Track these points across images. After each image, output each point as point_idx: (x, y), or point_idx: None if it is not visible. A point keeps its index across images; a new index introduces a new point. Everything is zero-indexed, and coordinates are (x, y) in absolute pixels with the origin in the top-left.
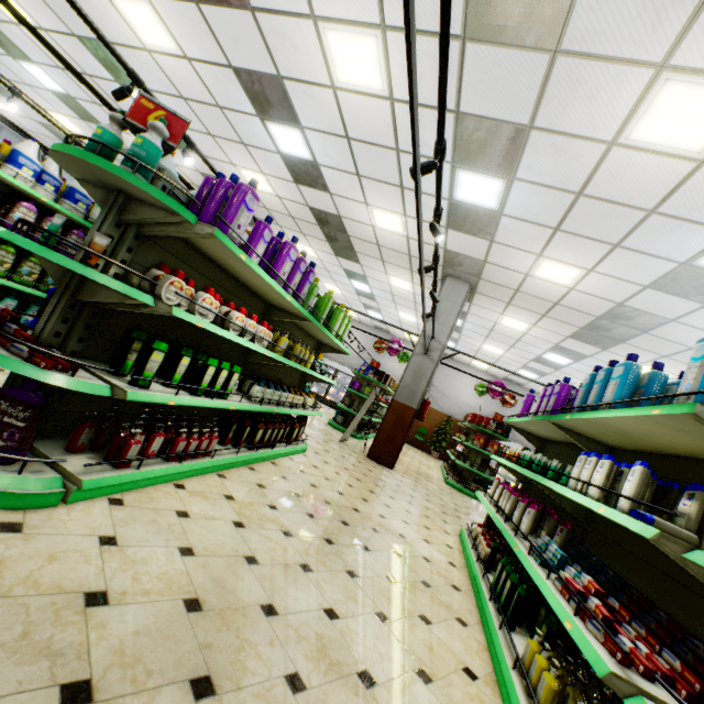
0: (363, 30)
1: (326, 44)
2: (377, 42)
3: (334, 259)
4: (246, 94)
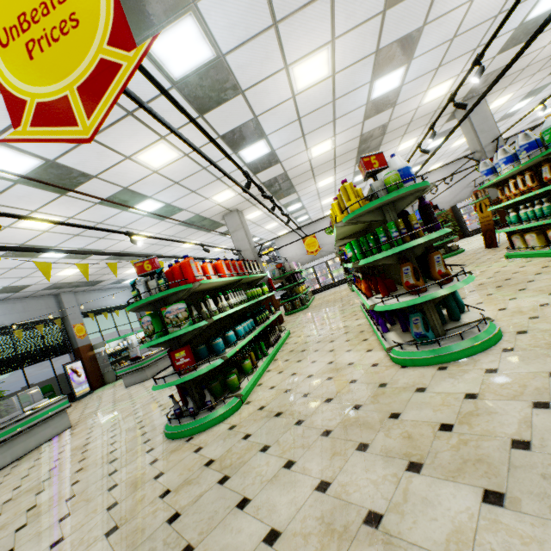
0: None
1: None
2: None
3: (351, 169)
4: (373, 67)
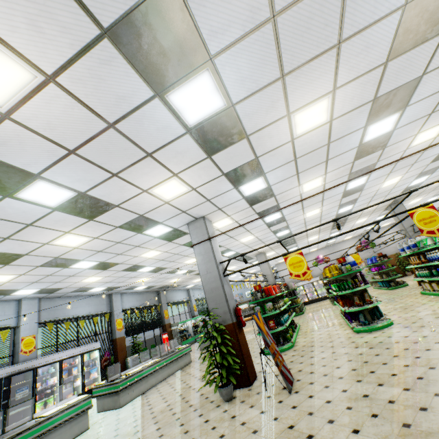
0: (398, 176)
1: (383, 184)
2: (401, 176)
3: (328, 232)
4: (338, 207)
